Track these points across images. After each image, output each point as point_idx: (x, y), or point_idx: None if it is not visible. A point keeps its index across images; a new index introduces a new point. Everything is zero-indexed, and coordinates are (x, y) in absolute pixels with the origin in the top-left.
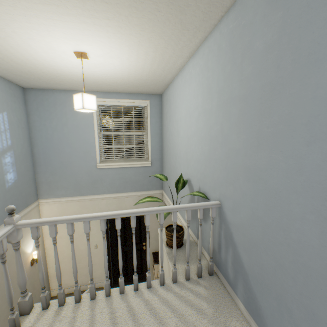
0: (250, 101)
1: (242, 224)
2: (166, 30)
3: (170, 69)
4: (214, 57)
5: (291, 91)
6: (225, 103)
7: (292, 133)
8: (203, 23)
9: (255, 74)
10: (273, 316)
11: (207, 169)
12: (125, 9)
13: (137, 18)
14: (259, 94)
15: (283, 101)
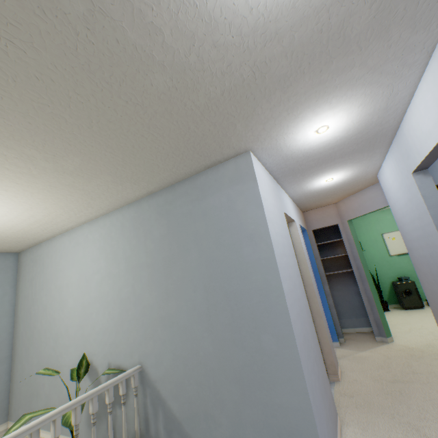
0: (157, 267)
1: (168, 371)
2: (72, 205)
3: (55, 229)
4: (119, 231)
5: (180, 262)
6: (135, 268)
7: (186, 286)
8: (108, 206)
9: (157, 250)
10: None
11: (120, 335)
12: (36, 189)
13: (45, 195)
14: (162, 263)
15: (177, 268)
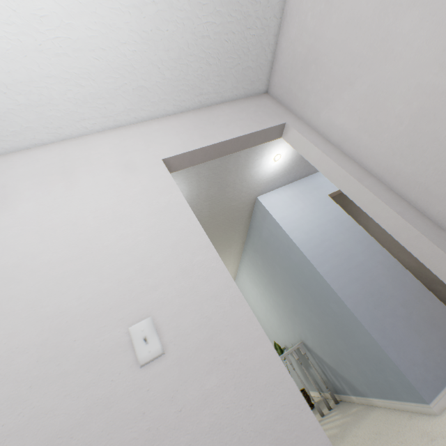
0: (271, 282)
1: (312, 340)
2: None
3: None
4: (249, 269)
5: (277, 275)
6: (266, 286)
7: (287, 288)
8: (235, 259)
9: (266, 272)
10: (350, 376)
11: (285, 326)
12: None
13: None
14: (271, 279)
15: (278, 279)
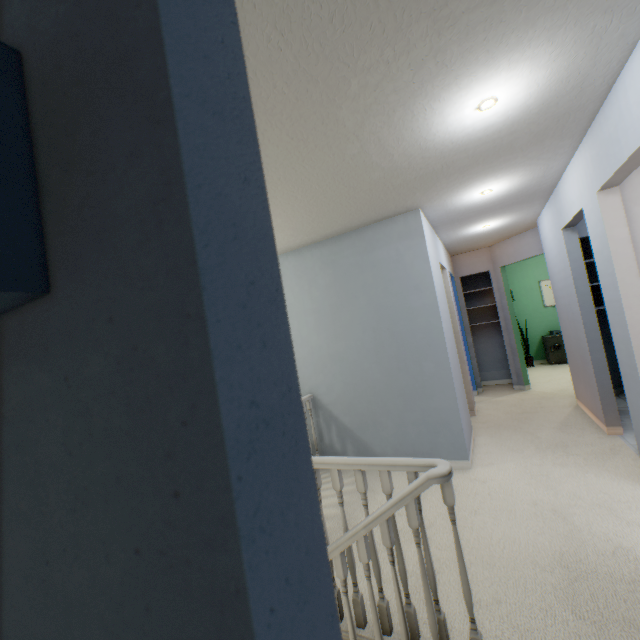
0: (324, 313)
1: (339, 396)
2: None
3: None
4: None
5: (348, 309)
6: (299, 314)
7: (355, 329)
8: None
9: (323, 297)
10: (375, 438)
11: None
12: None
13: None
14: (329, 309)
15: (345, 313)
